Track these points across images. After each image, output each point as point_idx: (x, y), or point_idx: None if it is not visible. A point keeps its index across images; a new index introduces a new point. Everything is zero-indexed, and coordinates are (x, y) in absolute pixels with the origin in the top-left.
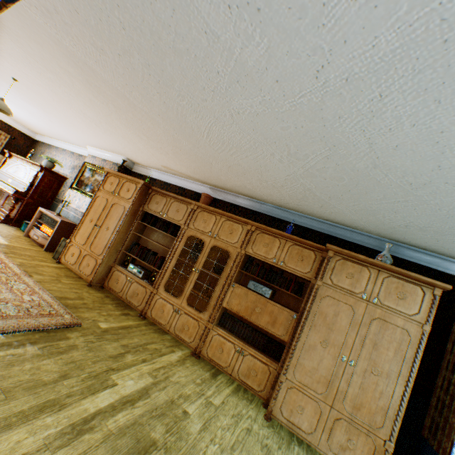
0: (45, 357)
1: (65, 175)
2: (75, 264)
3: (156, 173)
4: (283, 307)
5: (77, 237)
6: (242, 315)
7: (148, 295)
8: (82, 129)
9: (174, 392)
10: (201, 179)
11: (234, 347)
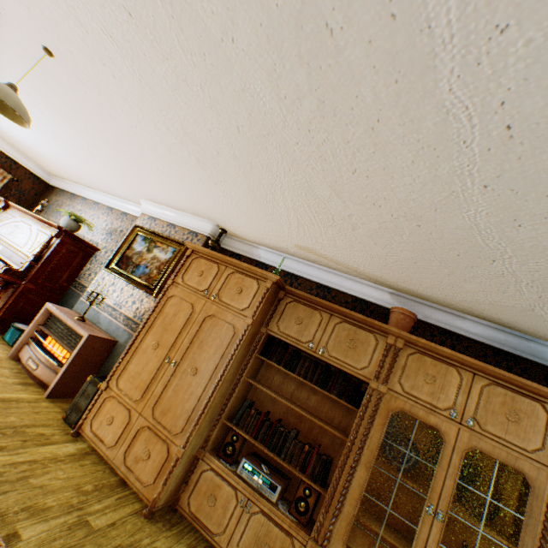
0: None
1: (93, 244)
2: (113, 447)
3: (269, 255)
4: None
5: (123, 380)
6: None
7: None
8: (153, 170)
9: None
10: (383, 277)
11: None
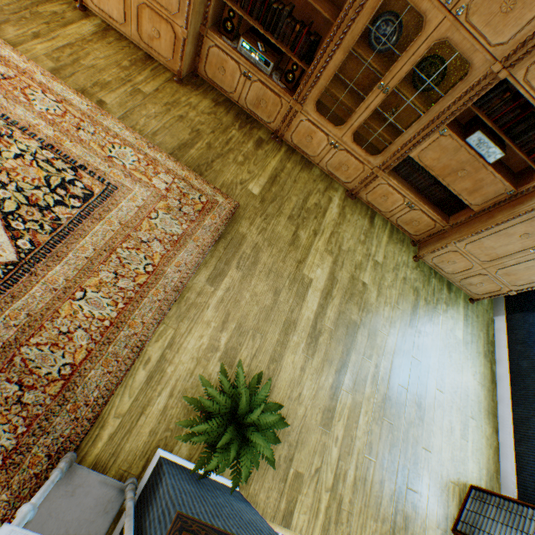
0: (249, 277)
1: None
2: (125, 26)
3: None
4: (502, 180)
5: None
6: (432, 174)
7: (284, 111)
8: None
9: (350, 266)
10: None
11: (404, 201)
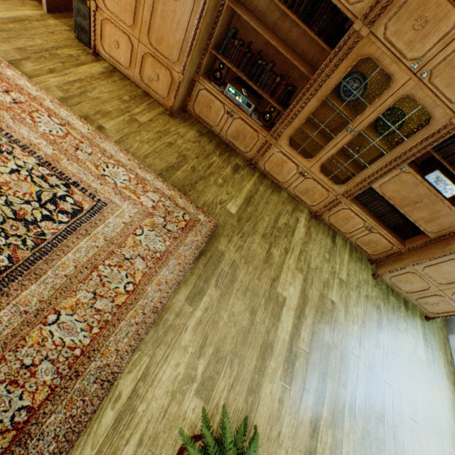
0: (227, 296)
1: None
2: (129, 69)
3: None
4: None
5: (108, 1)
6: (392, 203)
7: (260, 143)
8: None
9: (319, 283)
10: None
11: (364, 224)
